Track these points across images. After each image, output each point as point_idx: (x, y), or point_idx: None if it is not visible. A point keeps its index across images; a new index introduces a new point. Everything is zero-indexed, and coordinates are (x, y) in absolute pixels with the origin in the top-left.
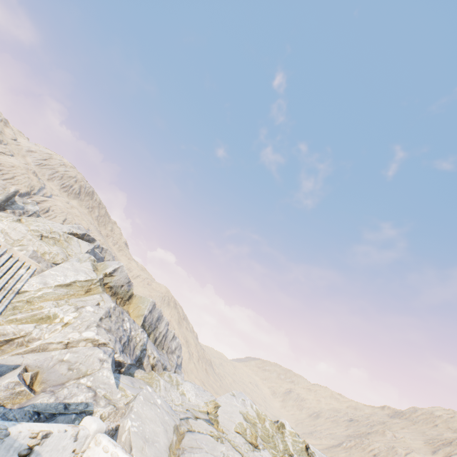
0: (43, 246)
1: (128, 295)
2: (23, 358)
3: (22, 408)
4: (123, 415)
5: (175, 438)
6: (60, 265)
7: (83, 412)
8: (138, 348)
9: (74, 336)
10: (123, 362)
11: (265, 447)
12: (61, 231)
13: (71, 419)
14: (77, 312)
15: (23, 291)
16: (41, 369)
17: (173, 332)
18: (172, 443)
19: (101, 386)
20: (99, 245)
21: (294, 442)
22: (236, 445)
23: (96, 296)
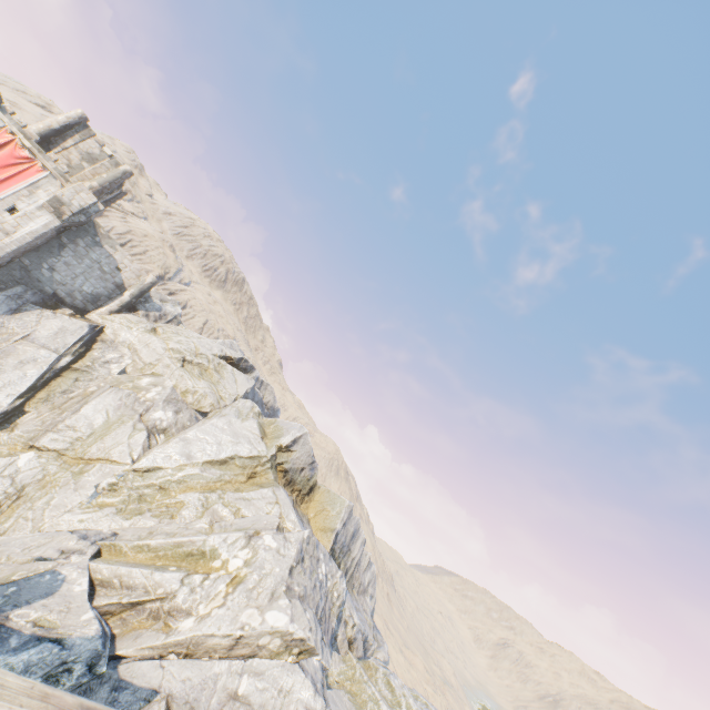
0: (186, 379)
1: (309, 485)
2: (161, 671)
3: None
4: None
5: None
6: (211, 423)
7: None
8: (335, 612)
9: (251, 620)
10: (324, 667)
11: None
12: (211, 353)
13: None
14: (249, 546)
15: (155, 468)
16: None
17: (368, 555)
18: None
19: None
20: (258, 378)
21: None
22: None
23: (265, 492)
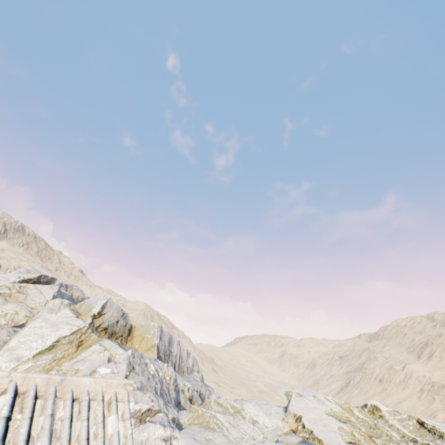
0: None
1: (127, 329)
2: None
3: None
4: None
5: None
6: (29, 327)
7: None
8: (172, 388)
9: None
10: (173, 418)
11: None
12: (9, 283)
13: None
14: None
15: None
16: None
17: (185, 349)
18: None
19: None
20: (62, 284)
21: (401, 422)
22: None
23: (94, 348)
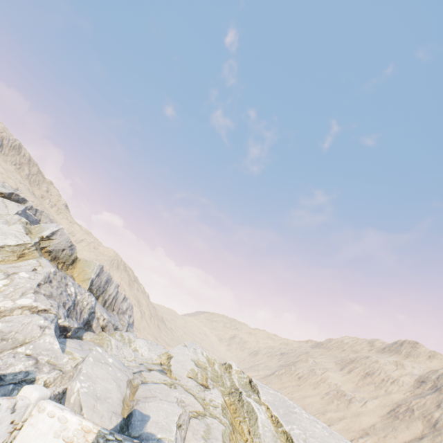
0: None
1: (72, 259)
2: None
3: None
4: (71, 378)
5: (128, 391)
6: None
7: (23, 381)
8: (86, 311)
9: (6, 305)
10: (69, 326)
11: (214, 386)
12: None
13: (8, 390)
14: (8, 279)
15: None
16: None
17: (123, 294)
18: (126, 397)
19: (44, 353)
20: (32, 207)
21: (240, 378)
22: (189, 389)
23: (31, 262)
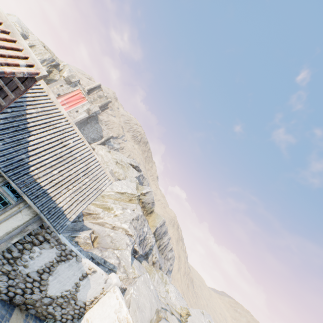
0: (116, 168)
1: (151, 210)
2: (93, 226)
3: (87, 252)
4: (130, 283)
5: (155, 317)
6: (121, 181)
7: (112, 270)
8: (148, 246)
9: (118, 224)
10: (138, 251)
11: None
12: (126, 162)
13: (105, 270)
14: (122, 210)
15: None
16: (99, 235)
17: (171, 245)
18: (152, 319)
19: (123, 259)
20: (142, 175)
21: None
22: None
23: (133, 205)
